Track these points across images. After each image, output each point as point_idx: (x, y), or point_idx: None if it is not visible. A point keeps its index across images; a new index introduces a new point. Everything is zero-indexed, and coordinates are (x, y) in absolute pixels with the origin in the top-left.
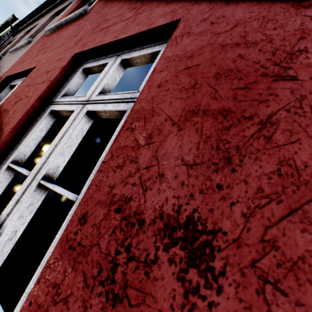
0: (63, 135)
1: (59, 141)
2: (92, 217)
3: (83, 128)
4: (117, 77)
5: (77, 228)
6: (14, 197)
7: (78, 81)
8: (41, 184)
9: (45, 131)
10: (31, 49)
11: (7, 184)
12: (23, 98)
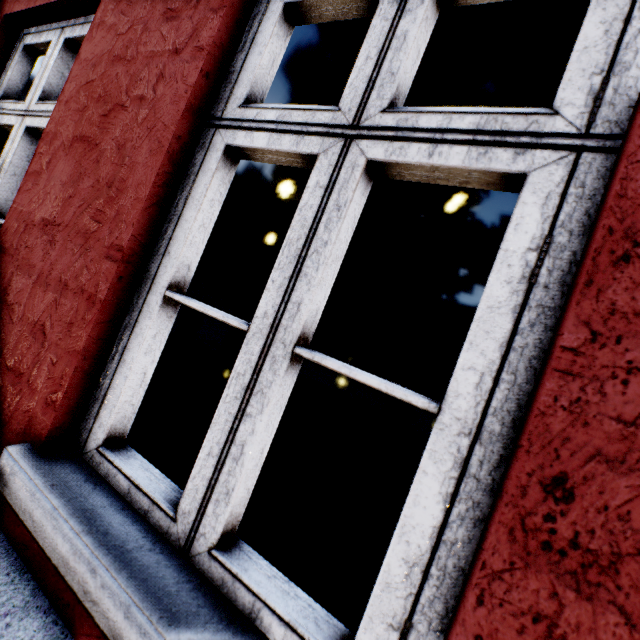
0: (4, 162)
1: (1, 170)
2: (11, 230)
3: (27, 152)
4: (65, 70)
5: (3, 239)
6: None
7: (21, 70)
8: None
9: None
10: None
11: None
12: None
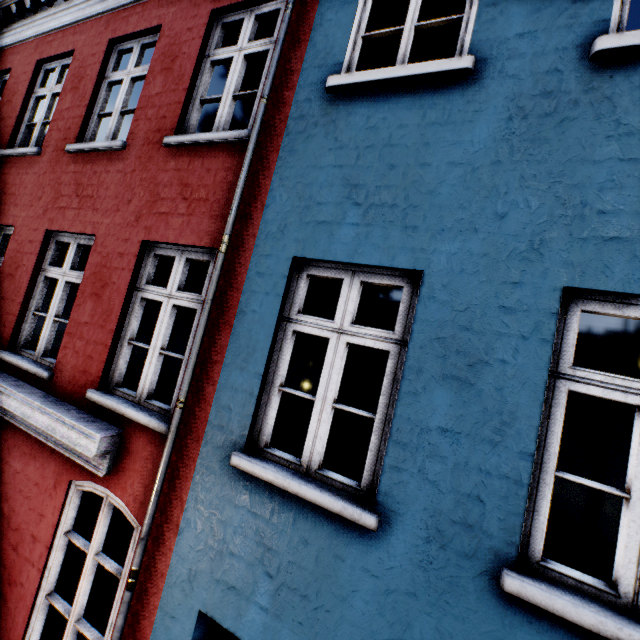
0: None
1: None
2: None
3: None
4: (5, 243)
5: None
6: None
7: None
8: None
9: None
10: None
11: None
12: None
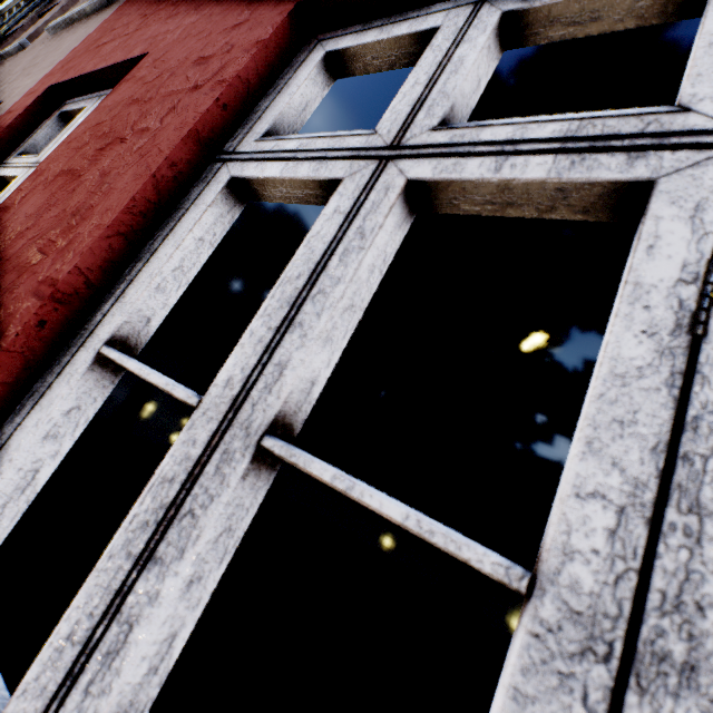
0: (318, 265)
1: (307, 286)
2: None
3: (386, 246)
4: (483, 75)
5: None
6: (150, 489)
7: (308, 94)
8: (262, 450)
9: (209, 248)
10: (119, 17)
11: (91, 413)
12: (126, 135)
